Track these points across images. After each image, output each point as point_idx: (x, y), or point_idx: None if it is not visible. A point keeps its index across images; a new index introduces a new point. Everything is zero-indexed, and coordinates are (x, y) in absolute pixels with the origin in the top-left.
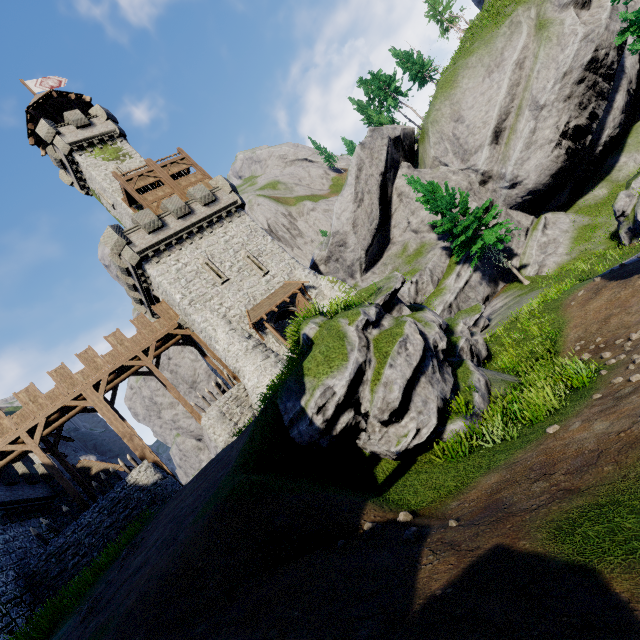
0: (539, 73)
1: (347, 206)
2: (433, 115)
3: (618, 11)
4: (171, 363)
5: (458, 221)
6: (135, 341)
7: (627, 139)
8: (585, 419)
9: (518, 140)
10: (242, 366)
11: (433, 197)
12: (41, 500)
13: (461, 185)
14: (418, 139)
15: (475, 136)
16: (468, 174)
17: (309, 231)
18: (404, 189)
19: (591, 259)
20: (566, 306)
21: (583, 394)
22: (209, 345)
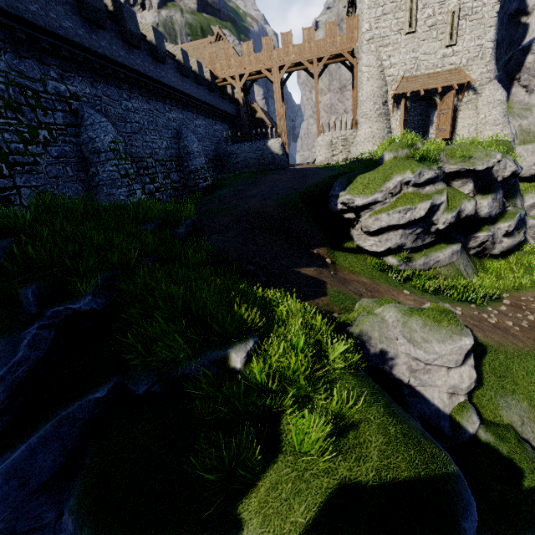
0: None
1: None
2: None
3: None
4: None
5: None
6: (318, 45)
7: None
8: (416, 300)
9: None
10: (362, 123)
11: None
12: (231, 116)
13: None
14: None
15: None
16: None
17: None
18: None
19: None
20: None
21: (445, 300)
22: (358, 85)
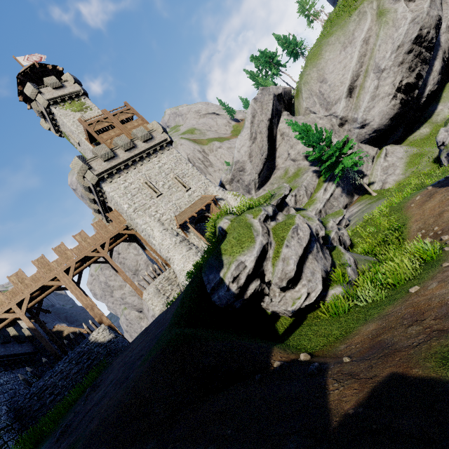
0: (380, 46)
1: (245, 143)
2: (305, 78)
3: (435, 2)
4: (120, 257)
5: (325, 151)
6: (95, 238)
7: (442, 93)
8: (440, 280)
9: (366, 94)
10: (172, 255)
11: (307, 134)
12: (27, 354)
13: (326, 127)
14: (294, 96)
15: (335, 92)
16: (330, 119)
17: (217, 162)
18: (285, 130)
19: (420, 177)
20: (407, 207)
21: (433, 264)
22: (148, 241)
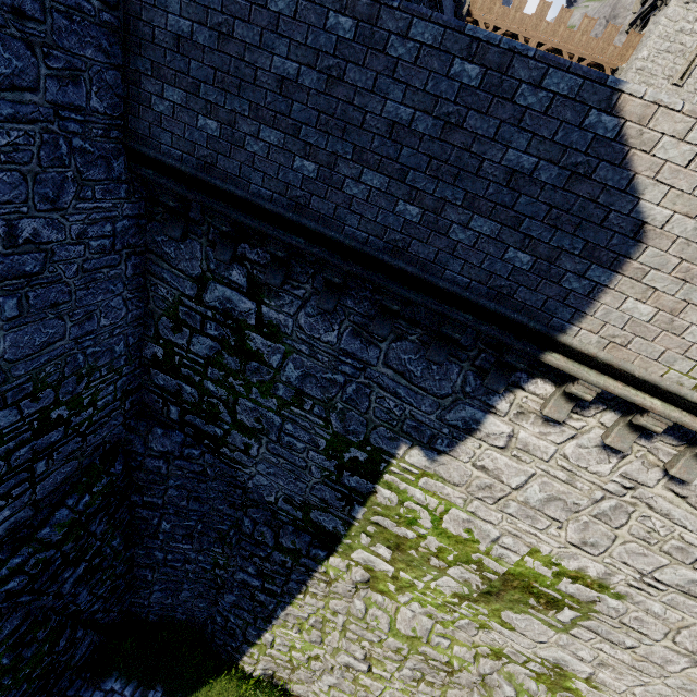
0: None
1: None
2: None
3: None
4: None
5: None
6: (588, 43)
7: None
8: None
9: None
10: None
11: None
12: None
13: None
14: None
15: None
16: None
17: None
18: None
19: None
20: None
21: None
22: None
